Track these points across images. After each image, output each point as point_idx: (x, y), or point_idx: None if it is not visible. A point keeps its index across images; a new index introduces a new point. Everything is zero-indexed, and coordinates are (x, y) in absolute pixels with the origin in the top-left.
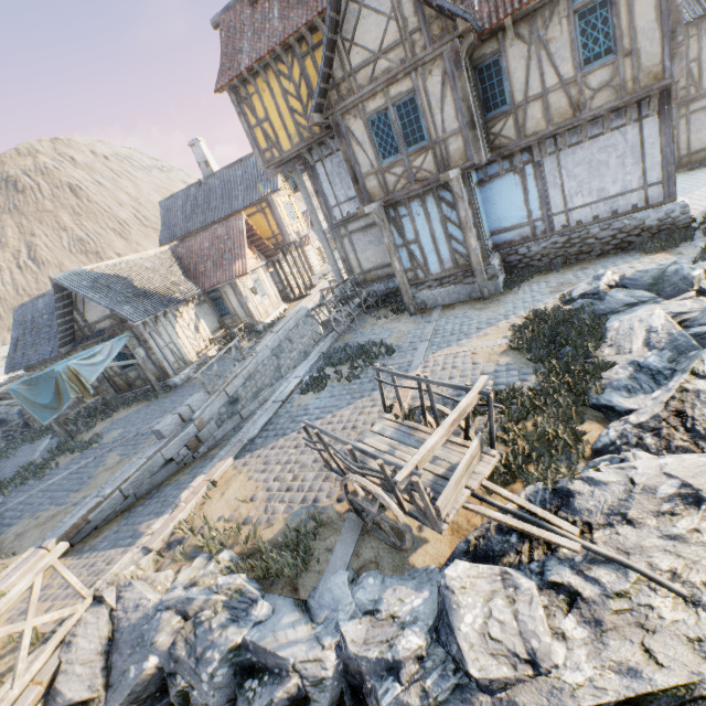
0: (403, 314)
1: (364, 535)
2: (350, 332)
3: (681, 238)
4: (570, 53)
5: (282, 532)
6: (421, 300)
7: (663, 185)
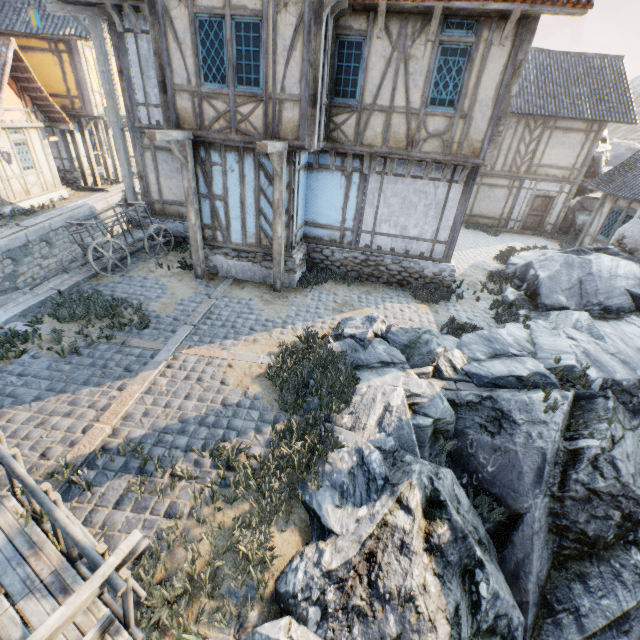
0: (190, 272)
1: None
2: (117, 270)
3: (442, 297)
4: (424, 83)
5: None
6: (214, 264)
7: (446, 246)
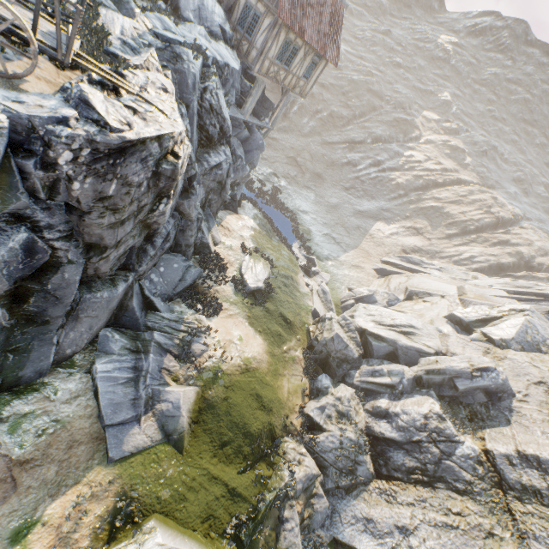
0: None
1: None
2: None
3: None
4: None
5: None
6: None
7: None
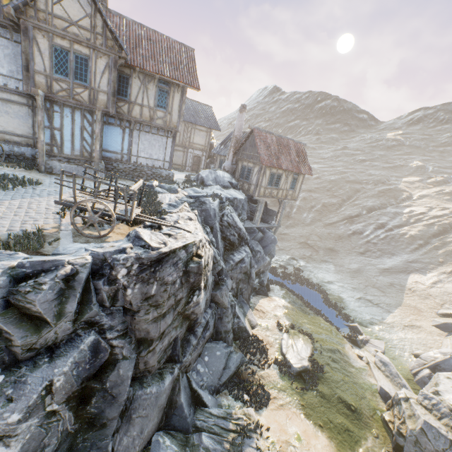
0: (31, 170)
1: (75, 237)
2: None
3: (172, 183)
4: (154, 99)
5: (3, 239)
6: (50, 166)
7: (169, 163)
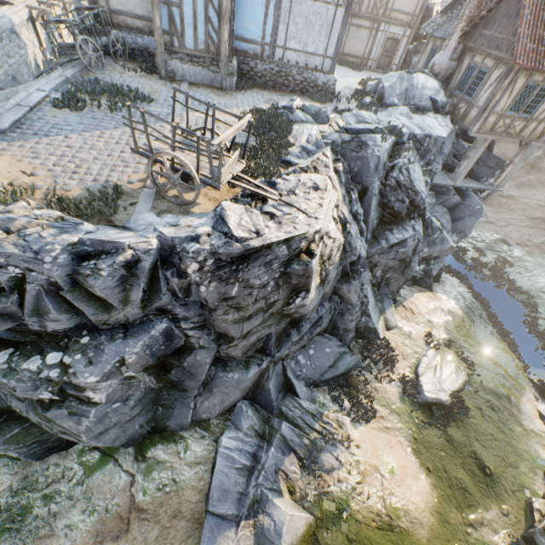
0: (152, 75)
1: (157, 200)
2: (95, 70)
3: (328, 99)
4: None
5: (83, 195)
6: (172, 69)
7: (332, 61)
